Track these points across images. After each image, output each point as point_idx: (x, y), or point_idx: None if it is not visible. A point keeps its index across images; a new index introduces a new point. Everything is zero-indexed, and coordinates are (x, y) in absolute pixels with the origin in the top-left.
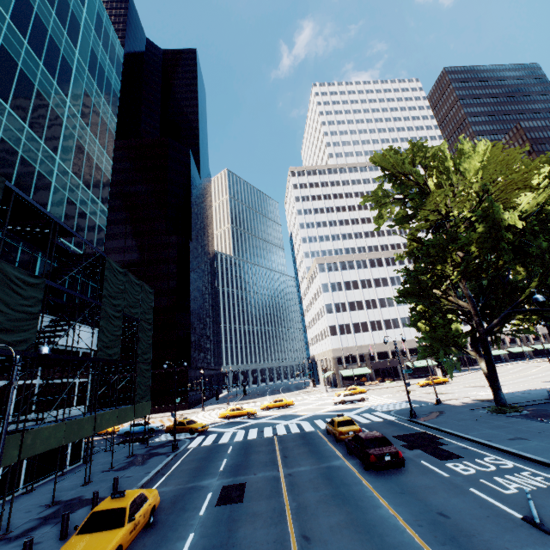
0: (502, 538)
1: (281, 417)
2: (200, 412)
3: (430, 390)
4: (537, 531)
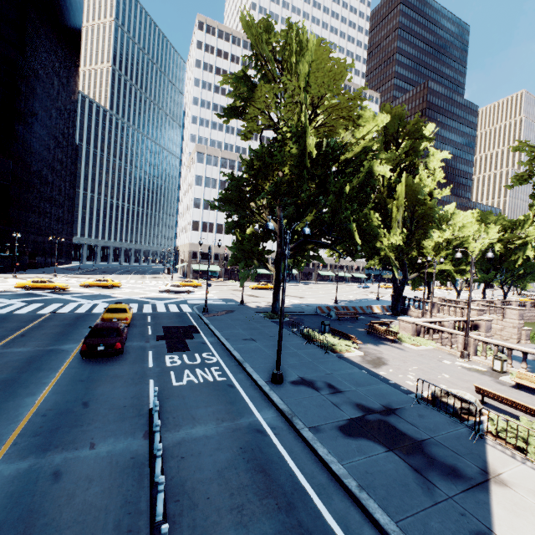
0: (104, 428)
1: (91, 296)
2: (10, 278)
3: (254, 293)
4: (145, 421)
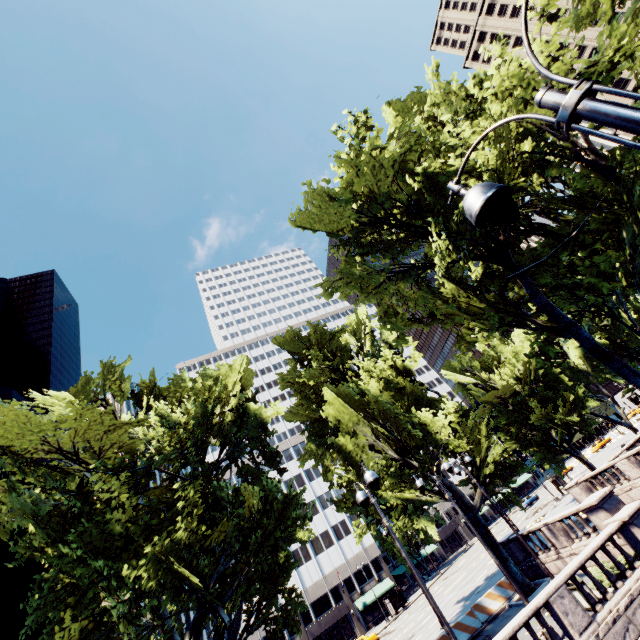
0: None
1: None
2: None
3: None
4: None
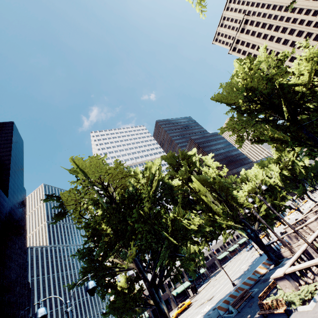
0: None
1: None
2: None
3: None
4: None
